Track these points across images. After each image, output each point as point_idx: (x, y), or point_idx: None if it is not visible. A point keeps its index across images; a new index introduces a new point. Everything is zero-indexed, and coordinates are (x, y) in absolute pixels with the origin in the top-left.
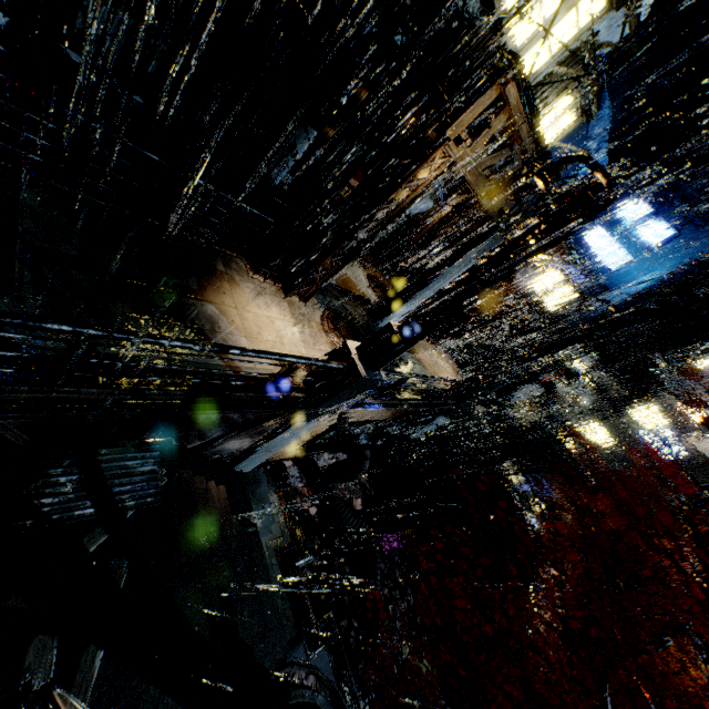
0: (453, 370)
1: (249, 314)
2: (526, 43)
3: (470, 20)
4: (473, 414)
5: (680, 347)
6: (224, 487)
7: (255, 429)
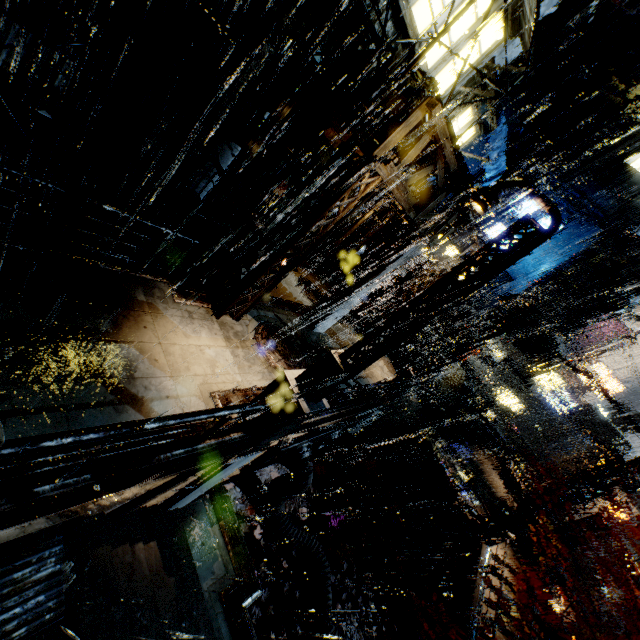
0: (385, 363)
1: (175, 346)
2: (436, 66)
3: (388, 43)
4: (407, 405)
5: (575, 325)
6: (155, 544)
7: (187, 479)
